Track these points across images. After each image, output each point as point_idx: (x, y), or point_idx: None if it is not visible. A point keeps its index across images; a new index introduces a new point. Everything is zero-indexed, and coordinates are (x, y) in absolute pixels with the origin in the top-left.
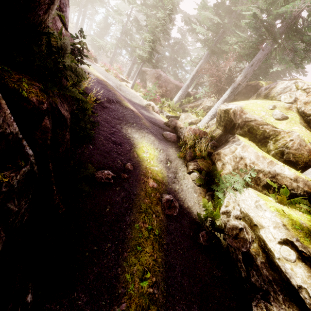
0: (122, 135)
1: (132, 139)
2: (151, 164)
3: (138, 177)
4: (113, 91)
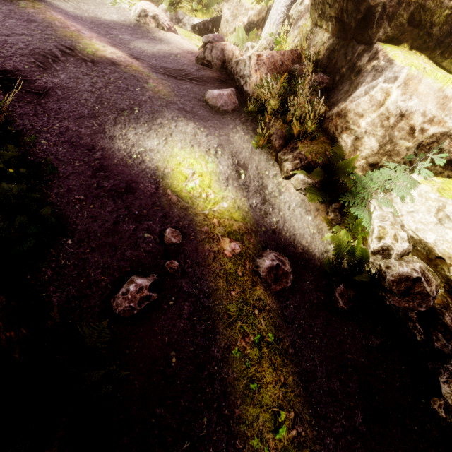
0: (122, 161)
1: (149, 157)
2: (213, 202)
3: (200, 253)
4: (39, 14)
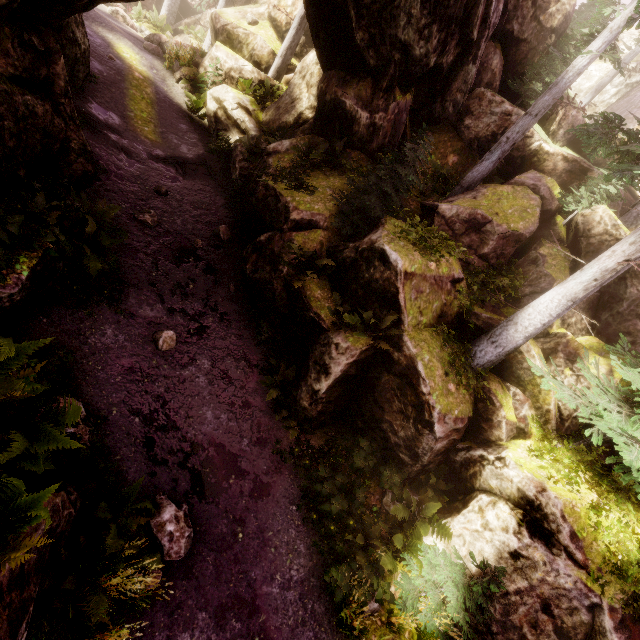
0: (94, 32)
1: (107, 39)
2: (135, 64)
3: (124, 66)
4: None
